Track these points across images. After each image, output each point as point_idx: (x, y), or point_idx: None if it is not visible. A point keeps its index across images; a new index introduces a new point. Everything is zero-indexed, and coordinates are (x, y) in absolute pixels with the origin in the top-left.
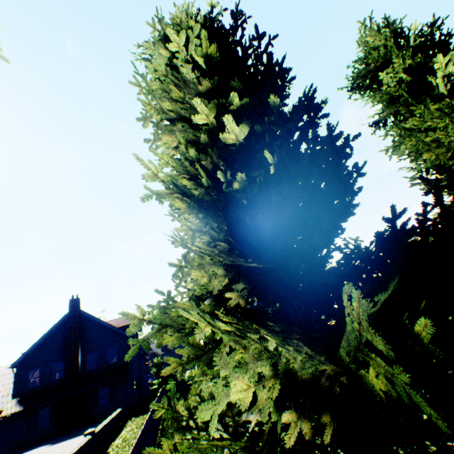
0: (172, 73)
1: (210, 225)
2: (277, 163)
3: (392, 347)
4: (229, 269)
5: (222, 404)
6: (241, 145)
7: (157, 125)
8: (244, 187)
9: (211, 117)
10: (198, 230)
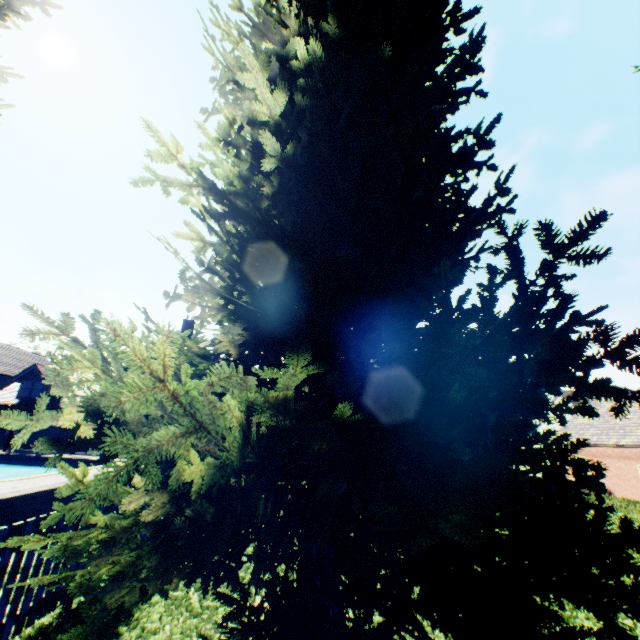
0: (263, 7)
1: (232, 243)
2: (291, 157)
3: (266, 448)
4: (226, 305)
5: (44, 424)
6: (278, 126)
7: (220, 90)
8: (243, 188)
9: (264, 78)
10: (215, 245)
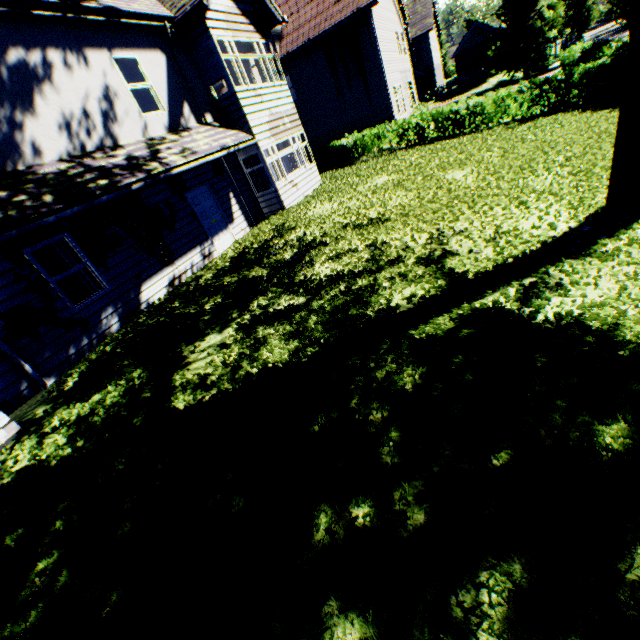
0: None
1: None
2: None
3: None
4: None
5: None
6: None
7: None
8: None
9: None
10: None
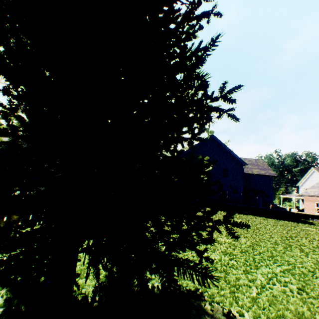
0: None
1: None
2: None
3: None
4: None
5: None
6: None
7: None
8: None
9: None
10: None
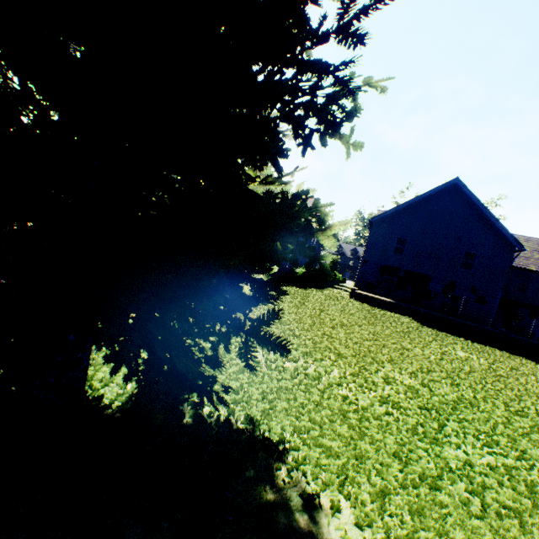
0: None
1: None
2: None
3: None
4: None
5: None
6: None
7: None
8: None
9: None
10: None
